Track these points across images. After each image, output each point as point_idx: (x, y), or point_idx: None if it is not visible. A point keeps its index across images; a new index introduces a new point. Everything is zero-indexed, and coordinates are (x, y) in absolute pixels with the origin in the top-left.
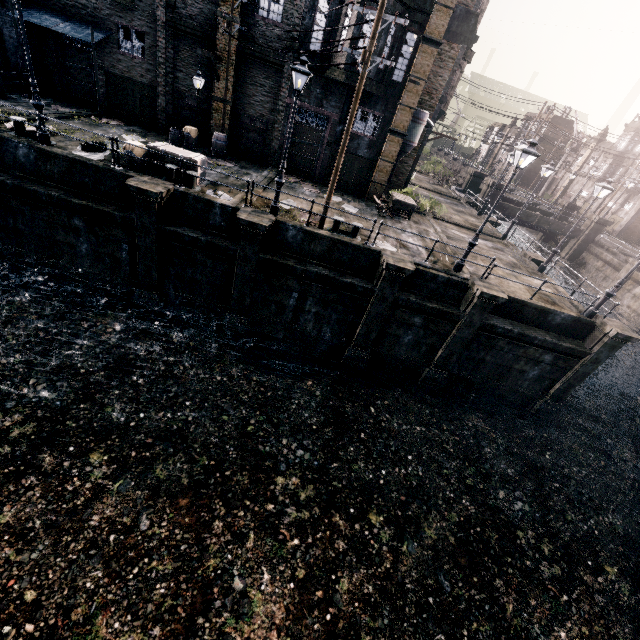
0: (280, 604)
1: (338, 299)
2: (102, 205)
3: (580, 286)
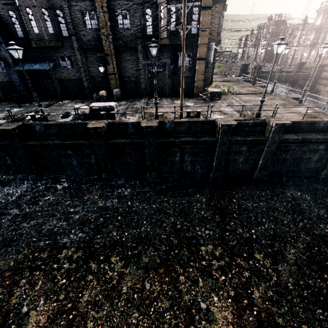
0: (228, 311)
1: (200, 150)
2: (78, 140)
3: (327, 103)
